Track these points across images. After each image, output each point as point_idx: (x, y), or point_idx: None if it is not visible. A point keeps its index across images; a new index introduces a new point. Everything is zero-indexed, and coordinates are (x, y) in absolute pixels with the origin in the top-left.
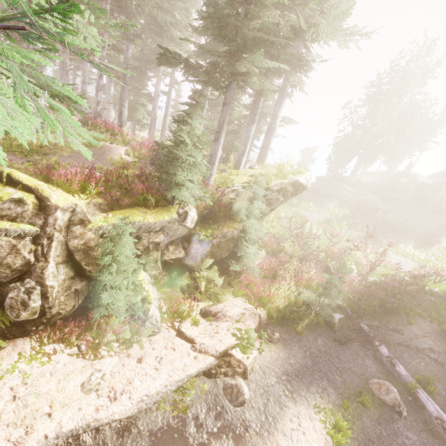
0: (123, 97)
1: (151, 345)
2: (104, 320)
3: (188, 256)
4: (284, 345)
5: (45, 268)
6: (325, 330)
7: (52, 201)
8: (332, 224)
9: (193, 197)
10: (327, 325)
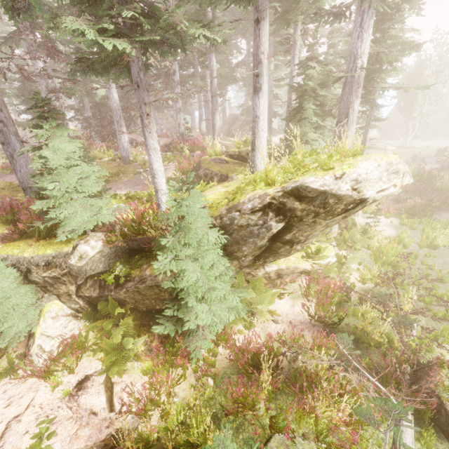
0: (213, 110)
1: (12, 385)
2: None
3: (102, 296)
4: None
5: None
6: None
7: None
8: None
9: (72, 229)
10: None
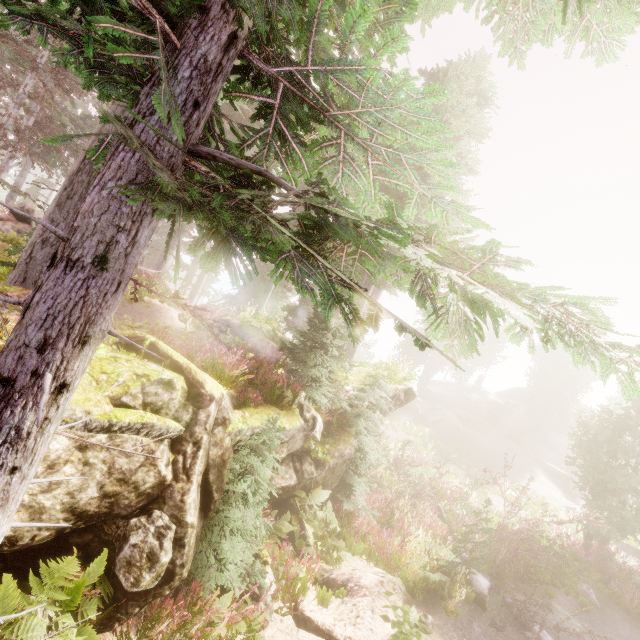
0: (173, 244)
1: None
2: (211, 597)
3: (300, 483)
4: (441, 635)
5: (187, 493)
6: (475, 608)
7: (207, 389)
8: (415, 447)
9: (327, 398)
10: (475, 600)
